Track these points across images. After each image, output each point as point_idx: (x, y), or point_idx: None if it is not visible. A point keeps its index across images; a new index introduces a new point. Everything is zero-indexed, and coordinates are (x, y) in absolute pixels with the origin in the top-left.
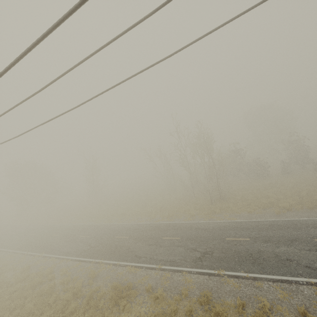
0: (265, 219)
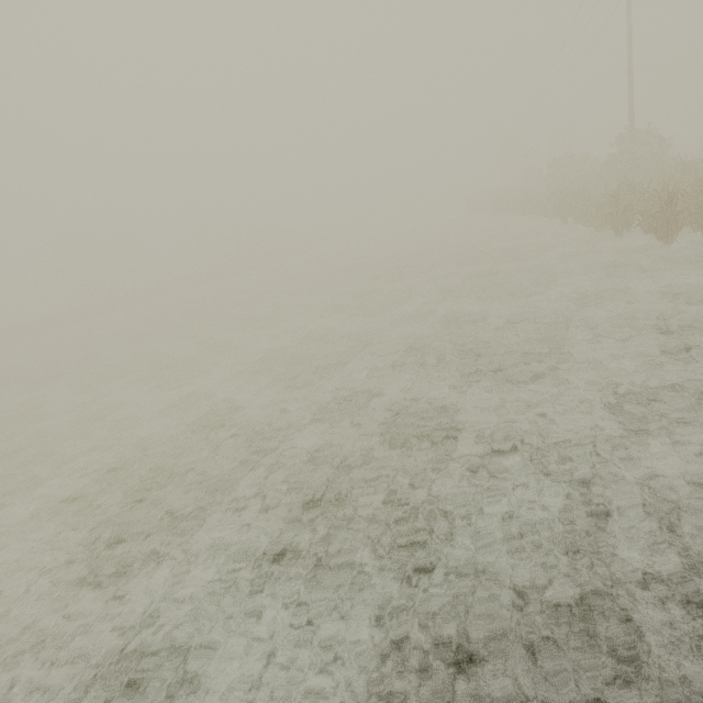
0: None
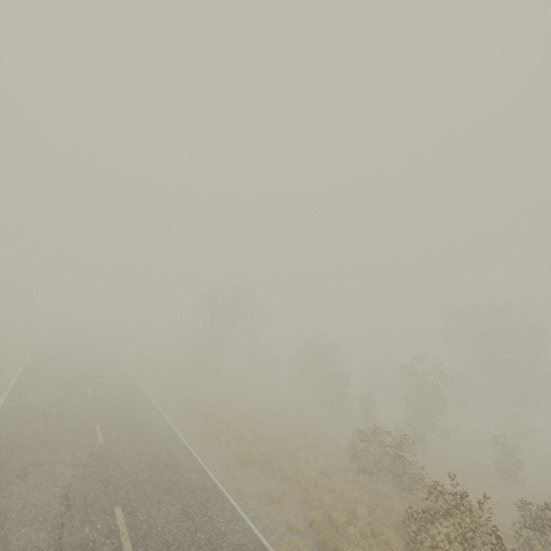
0: (147, 387)
